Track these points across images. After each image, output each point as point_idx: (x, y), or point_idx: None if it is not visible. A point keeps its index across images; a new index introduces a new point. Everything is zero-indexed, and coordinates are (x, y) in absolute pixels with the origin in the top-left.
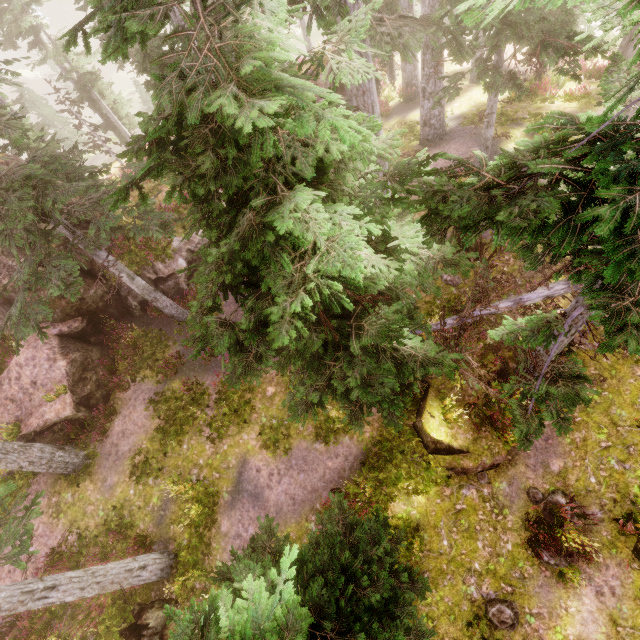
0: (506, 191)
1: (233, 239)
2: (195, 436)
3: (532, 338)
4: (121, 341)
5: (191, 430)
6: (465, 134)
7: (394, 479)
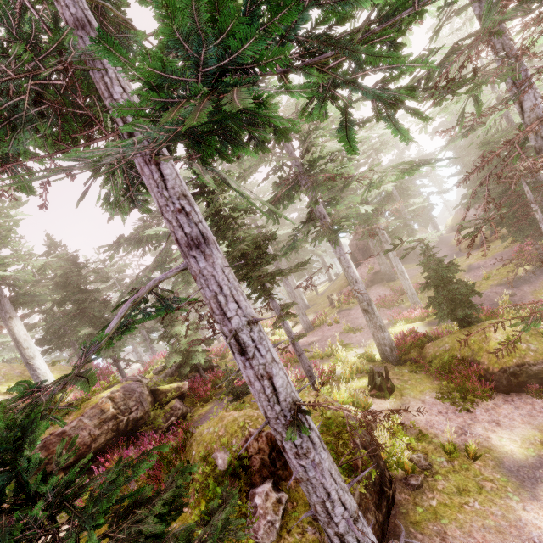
0: None
1: None
2: None
3: None
4: None
5: None
6: None
7: None
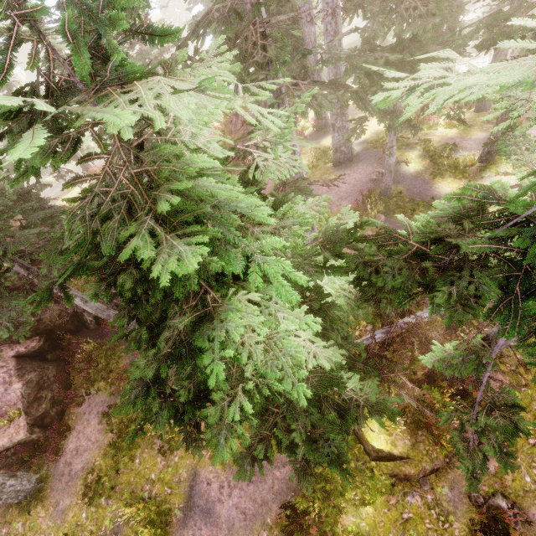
0: (437, 263)
1: (163, 344)
2: (147, 449)
3: (463, 366)
4: (77, 355)
5: (143, 442)
6: (370, 157)
7: (341, 489)
